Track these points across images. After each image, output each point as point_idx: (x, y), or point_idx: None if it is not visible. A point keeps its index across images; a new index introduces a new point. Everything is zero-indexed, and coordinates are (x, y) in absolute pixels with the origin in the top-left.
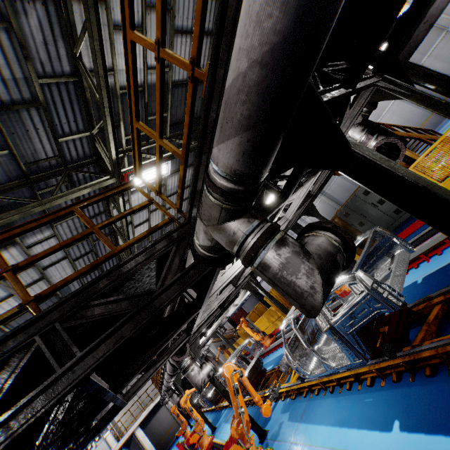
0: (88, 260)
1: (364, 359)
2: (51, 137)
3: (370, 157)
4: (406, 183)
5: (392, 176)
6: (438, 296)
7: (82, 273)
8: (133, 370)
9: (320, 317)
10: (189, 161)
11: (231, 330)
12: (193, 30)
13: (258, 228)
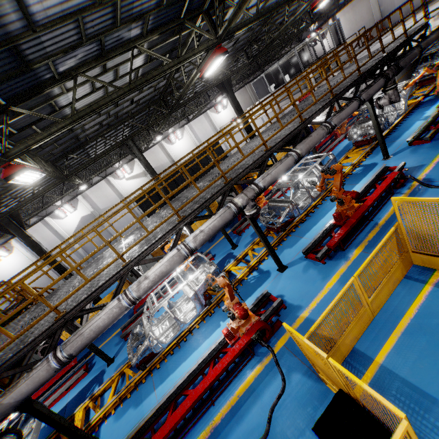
0: None
1: None
2: None
3: (38, 408)
4: (46, 415)
5: (43, 413)
6: (54, 433)
7: None
8: None
9: None
10: None
11: None
12: None
13: None
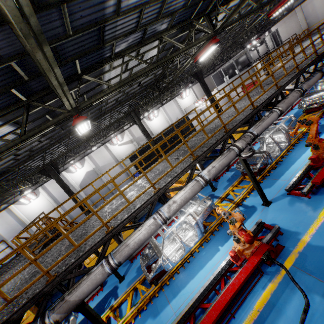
0: None
1: None
2: None
3: (88, 309)
4: (93, 315)
5: (91, 314)
6: None
7: None
8: None
9: None
10: None
11: None
12: (54, 264)
13: None
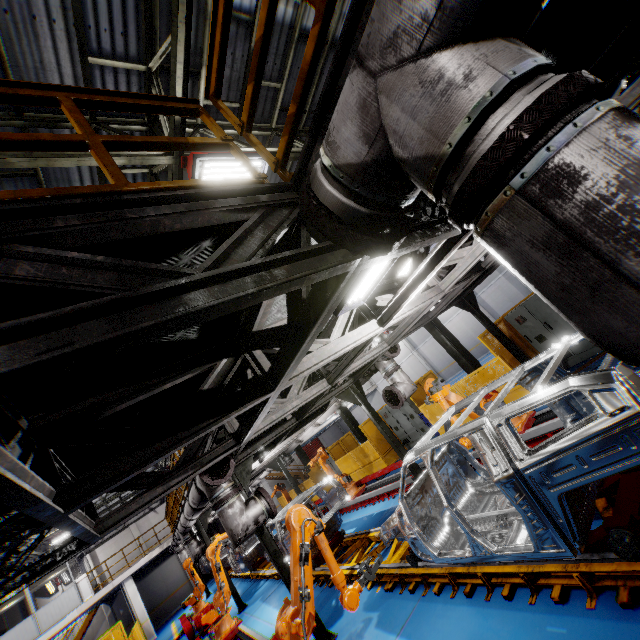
0: None
1: (570, 549)
2: (76, 49)
3: None
4: None
5: None
6: None
7: (27, 198)
8: (117, 472)
9: (495, 452)
10: None
11: (296, 467)
12: None
13: (547, 76)
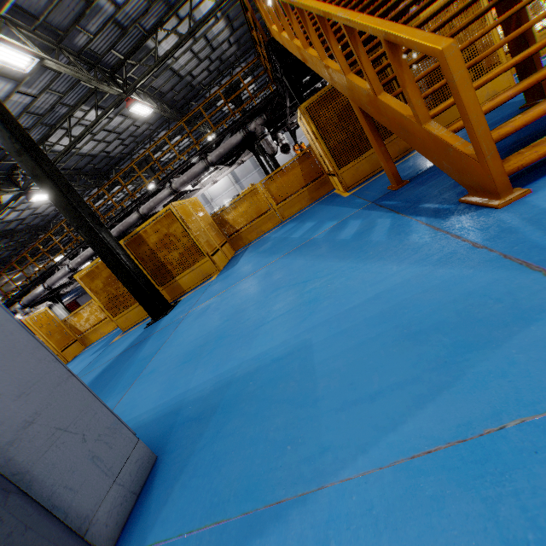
0: (137, 9)
1: None
2: None
3: None
4: None
5: None
6: None
7: None
8: None
9: None
10: (236, 25)
11: None
12: None
13: None
